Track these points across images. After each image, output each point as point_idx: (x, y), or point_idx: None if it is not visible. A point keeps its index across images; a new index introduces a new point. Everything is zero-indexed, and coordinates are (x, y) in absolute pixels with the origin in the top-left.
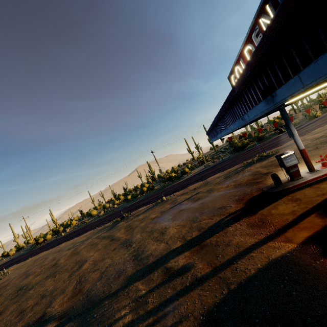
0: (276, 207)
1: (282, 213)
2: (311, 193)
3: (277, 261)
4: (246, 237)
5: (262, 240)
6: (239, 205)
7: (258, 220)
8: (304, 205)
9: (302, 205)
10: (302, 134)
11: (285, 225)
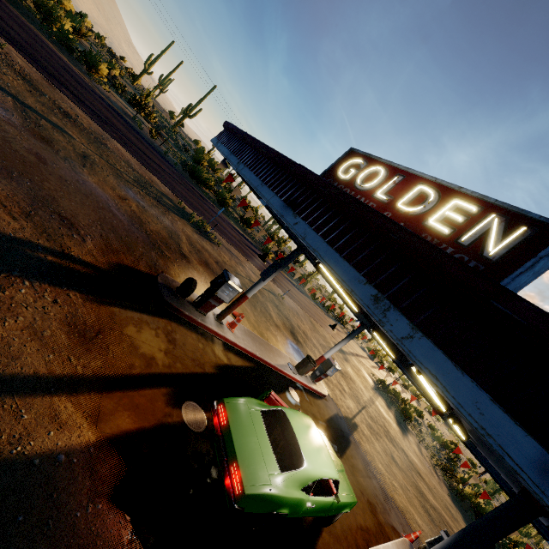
0: (142, 327)
1: (137, 346)
2: (192, 348)
3: (25, 466)
4: (32, 343)
5: (54, 381)
6: (101, 255)
7: (93, 323)
8: (171, 361)
9: (170, 358)
10: (248, 258)
11: (121, 374)
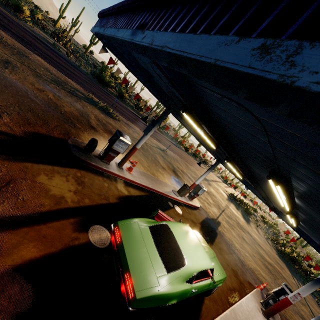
0: (53, 175)
1: (48, 190)
2: (99, 187)
3: None
4: None
5: None
6: (16, 126)
7: (3, 176)
8: (79, 198)
9: (79, 195)
10: (141, 128)
11: (29, 213)
